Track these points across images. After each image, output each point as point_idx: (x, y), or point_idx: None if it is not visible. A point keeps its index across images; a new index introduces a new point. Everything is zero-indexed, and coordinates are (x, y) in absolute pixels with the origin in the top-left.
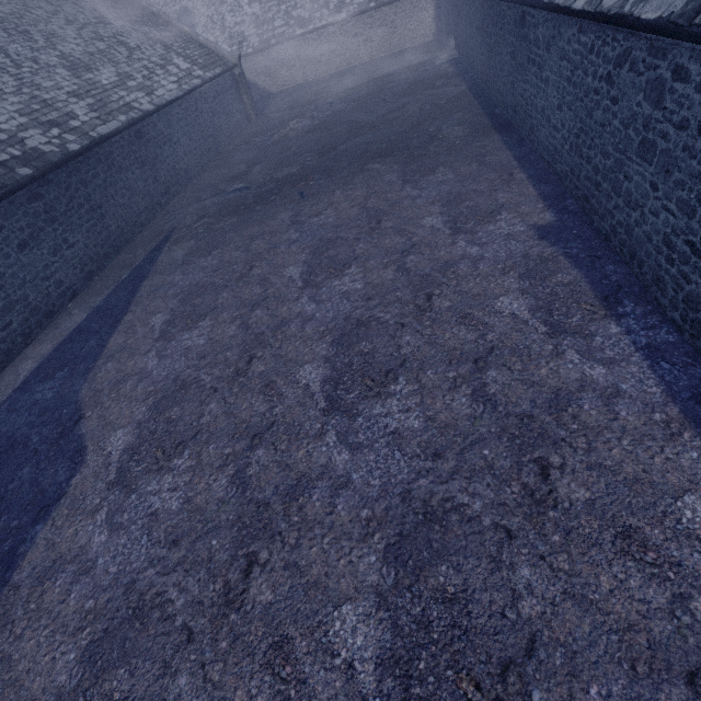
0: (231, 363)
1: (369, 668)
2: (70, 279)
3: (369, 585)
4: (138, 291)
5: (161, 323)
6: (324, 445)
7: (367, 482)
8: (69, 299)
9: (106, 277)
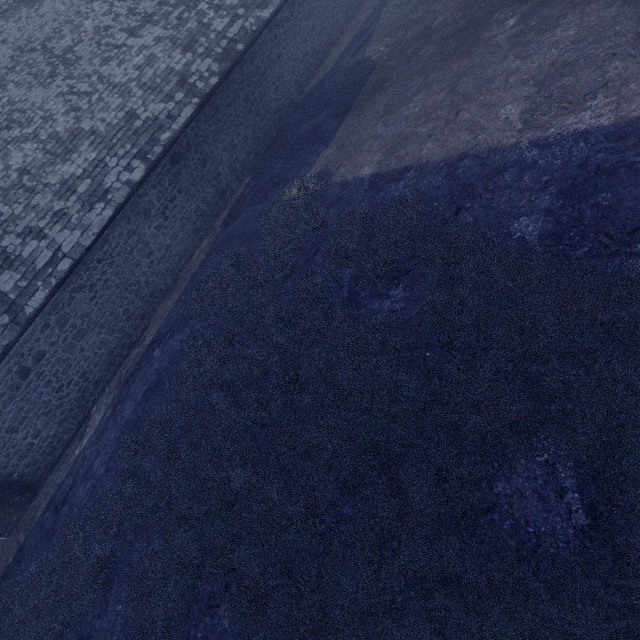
0: (446, 8)
1: (504, 41)
2: (341, 21)
3: (509, 27)
4: (382, 13)
5: (401, 16)
6: (497, 6)
7: (516, 6)
8: (340, 35)
9: (358, 19)
